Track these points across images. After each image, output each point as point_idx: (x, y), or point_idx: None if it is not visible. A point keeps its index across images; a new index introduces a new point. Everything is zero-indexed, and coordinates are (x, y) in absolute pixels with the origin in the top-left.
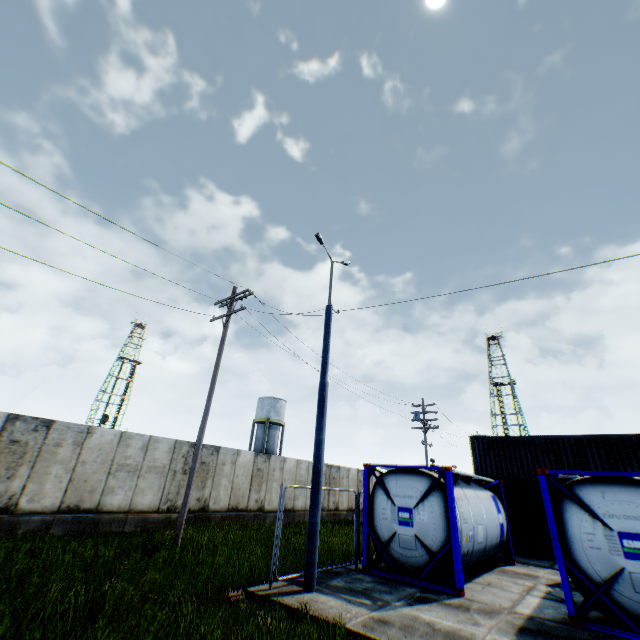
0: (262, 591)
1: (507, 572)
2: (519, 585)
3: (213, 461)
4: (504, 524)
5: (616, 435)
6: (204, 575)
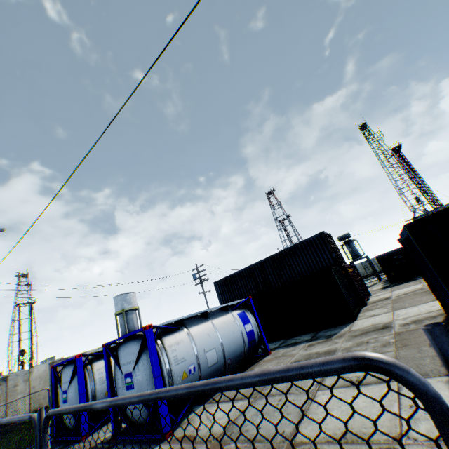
0: None
1: None
2: None
3: (3, 388)
4: None
5: (277, 253)
6: None
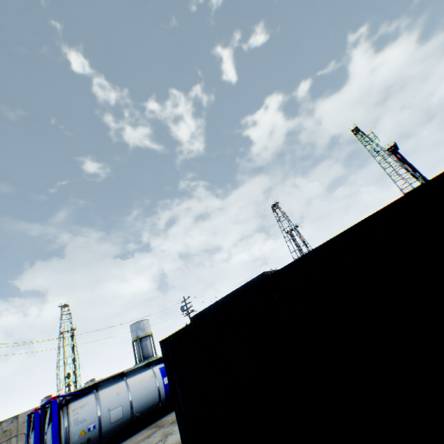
0: None
1: None
2: None
3: (15, 425)
4: None
5: (232, 292)
6: None
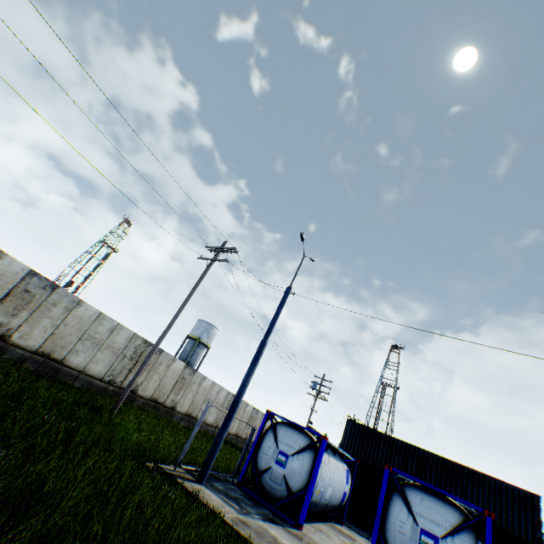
0: (169, 470)
1: (335, 527)
2: (340, 539)
3: (154, 359)
4: (347, 493)
5: (454, 462)
6: (132, 443)
